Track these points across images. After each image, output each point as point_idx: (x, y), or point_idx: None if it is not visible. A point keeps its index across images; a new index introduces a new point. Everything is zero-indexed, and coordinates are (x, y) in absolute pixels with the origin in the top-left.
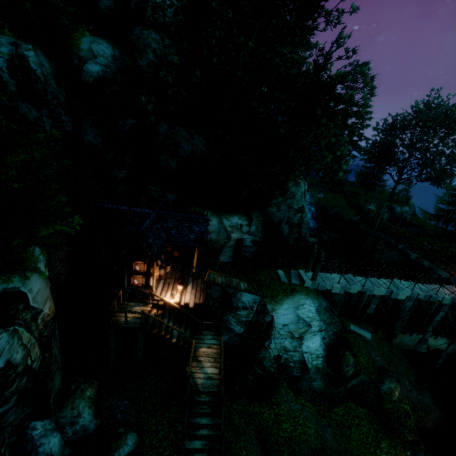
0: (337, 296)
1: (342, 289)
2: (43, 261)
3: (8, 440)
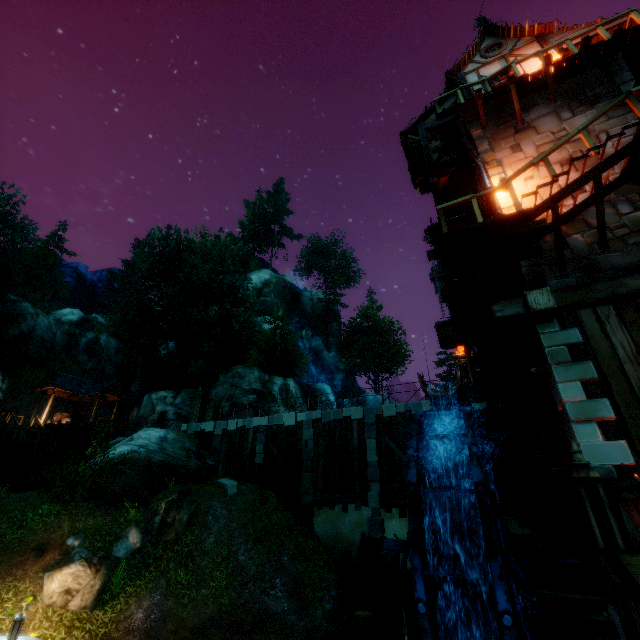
0: (217, 440)
1: (220, 427)
2: None
3: None
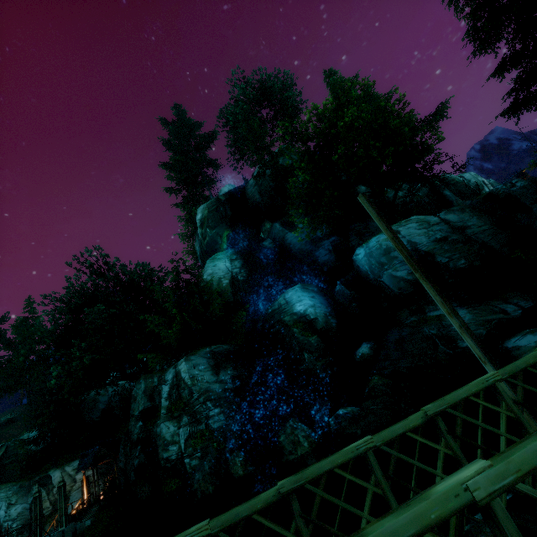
0: None
1: None
2: (75, 466)
3: (25, 536)
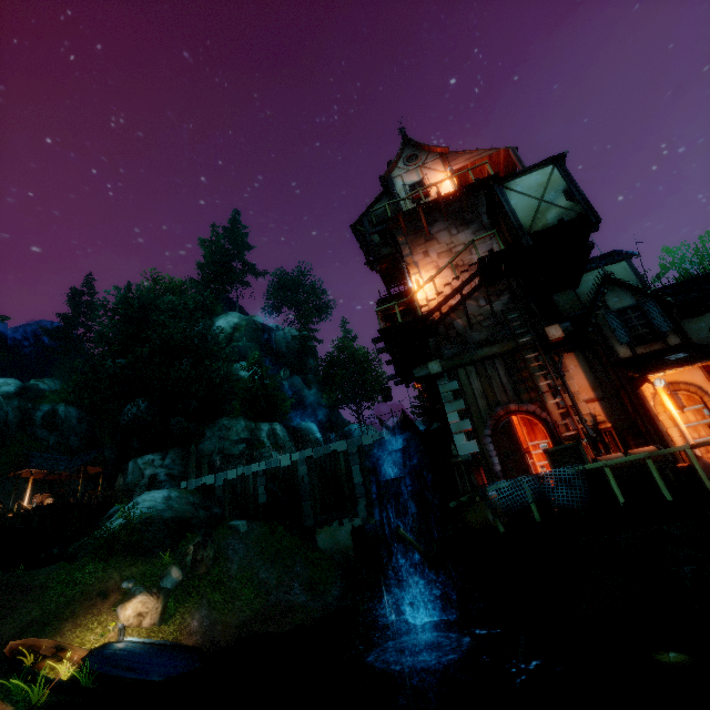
0: (219, 491)
1: (220, 479)
2: None
3: None
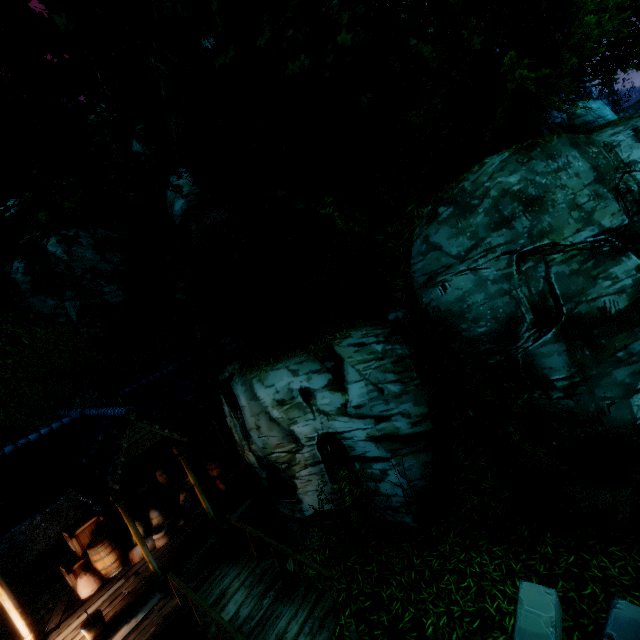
0: None
1: None
2: None
3: None
